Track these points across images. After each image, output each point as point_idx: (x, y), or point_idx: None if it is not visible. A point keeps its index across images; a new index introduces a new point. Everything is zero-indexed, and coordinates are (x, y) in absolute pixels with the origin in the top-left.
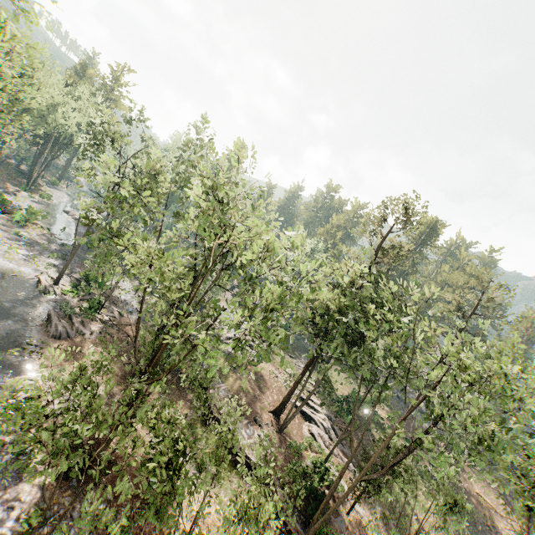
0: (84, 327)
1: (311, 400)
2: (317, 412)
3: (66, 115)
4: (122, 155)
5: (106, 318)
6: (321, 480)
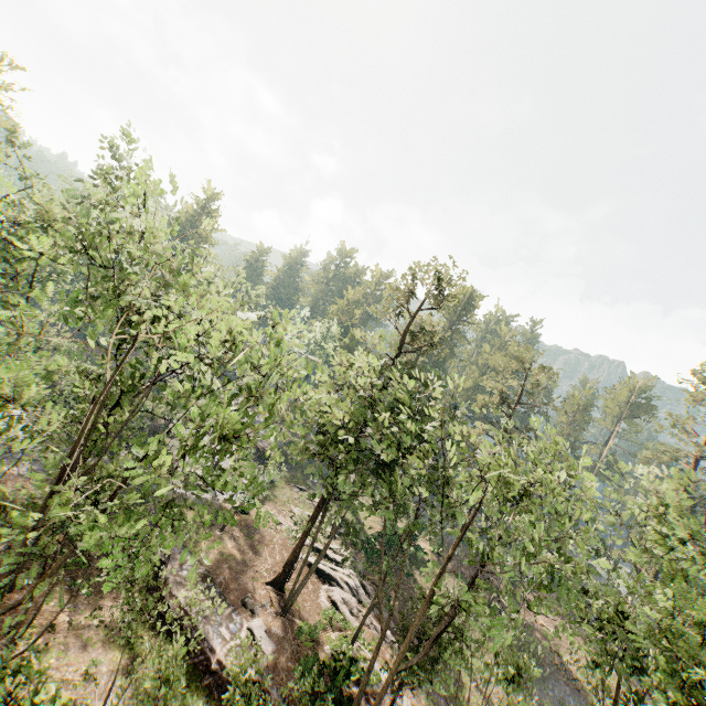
0: None
1: (331, 550)
2: (340, 566)
3: None
4: None
5: None
6: (346, 677)
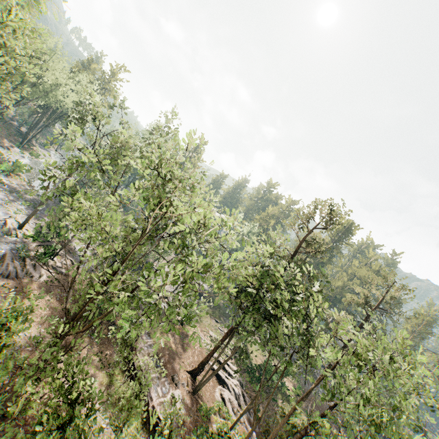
0: (35, 270)
1: (227, 365)
2: (231, 377)
3: (65, 94)
4: (100, 130)
5: (58, 264)
6: None
